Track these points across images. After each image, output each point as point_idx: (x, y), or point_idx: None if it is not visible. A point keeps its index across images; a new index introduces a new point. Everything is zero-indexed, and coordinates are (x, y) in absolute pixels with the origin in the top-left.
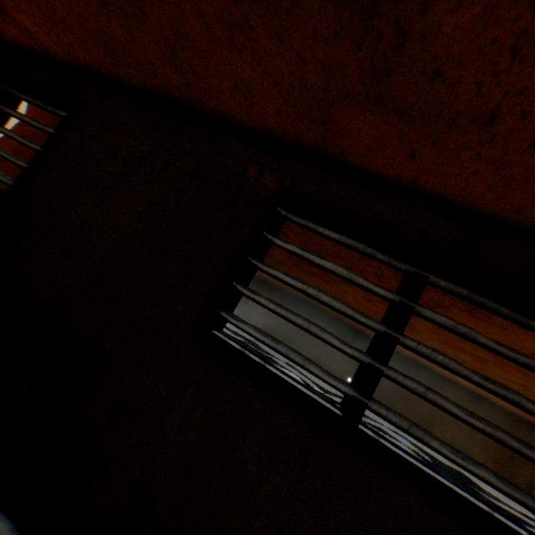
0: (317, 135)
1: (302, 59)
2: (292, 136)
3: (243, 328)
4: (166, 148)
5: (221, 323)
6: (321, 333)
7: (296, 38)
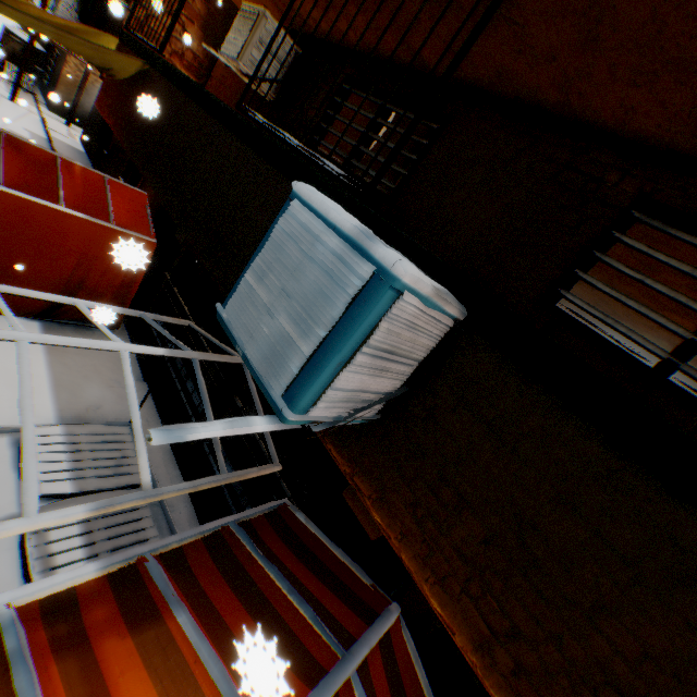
0: (692, 146)
1: (695, 97)
2: (663, 145)
3: (576, 304)
4: (526, 156)
5: (556, 299)
6: (648, 313)
7: (694, 86)
